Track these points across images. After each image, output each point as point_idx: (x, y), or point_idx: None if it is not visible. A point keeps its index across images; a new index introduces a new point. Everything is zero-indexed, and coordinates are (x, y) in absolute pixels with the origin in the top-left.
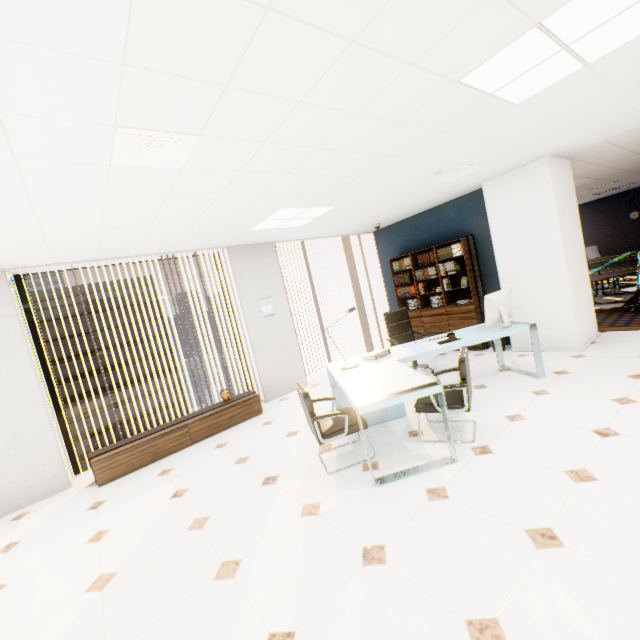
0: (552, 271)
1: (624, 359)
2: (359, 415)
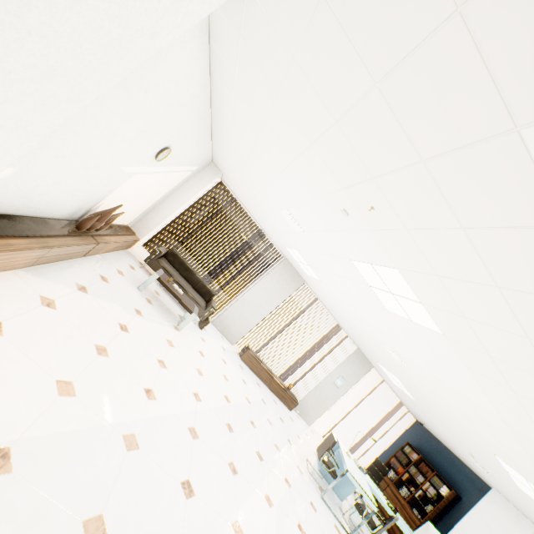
0: None
1: None
2: (345, 473)
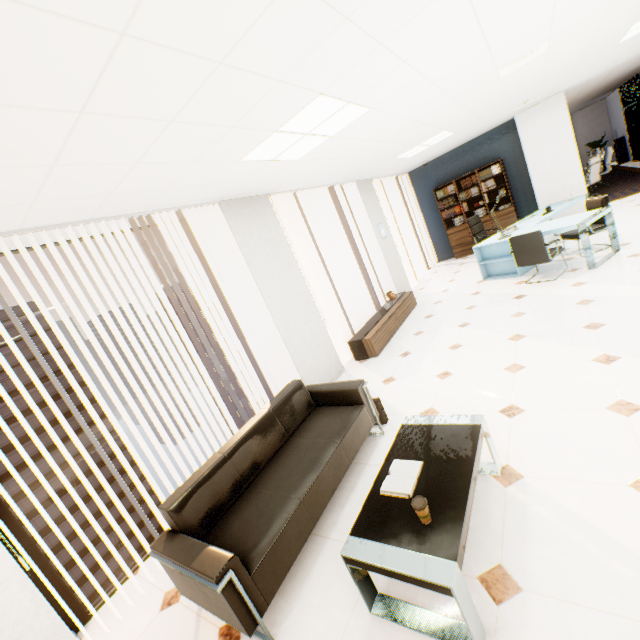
0: (570, 169)
1: (626, 209)
2: (585, 227)
